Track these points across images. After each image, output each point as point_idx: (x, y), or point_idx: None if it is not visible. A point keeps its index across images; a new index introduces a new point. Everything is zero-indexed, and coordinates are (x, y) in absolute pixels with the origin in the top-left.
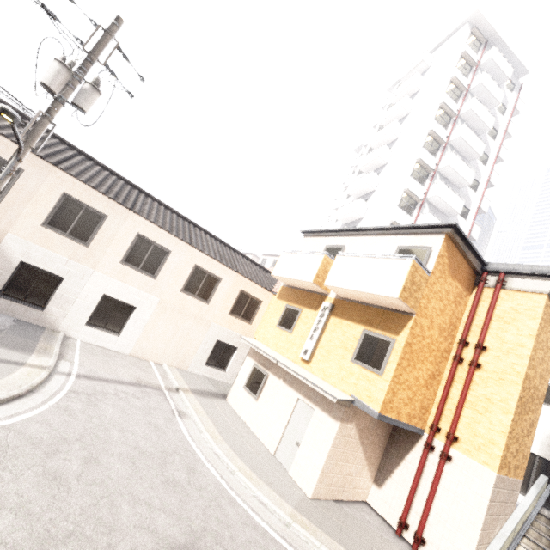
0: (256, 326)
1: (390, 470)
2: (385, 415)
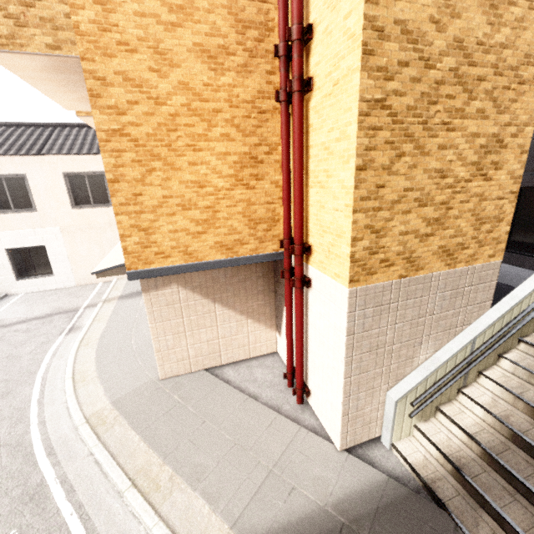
0: None
1: (281, 314)
2: (150, 268)
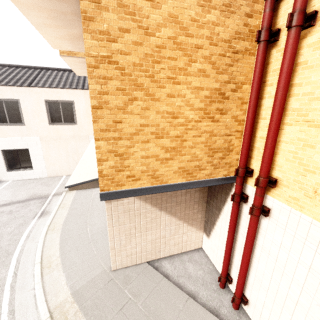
0: None
1: (213, 222)
2: (121, 189)
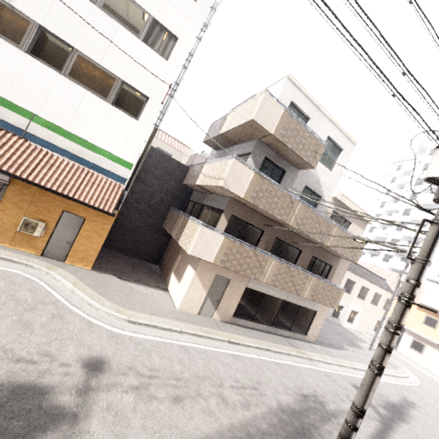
0: (390, 312)
1: None
2: None
